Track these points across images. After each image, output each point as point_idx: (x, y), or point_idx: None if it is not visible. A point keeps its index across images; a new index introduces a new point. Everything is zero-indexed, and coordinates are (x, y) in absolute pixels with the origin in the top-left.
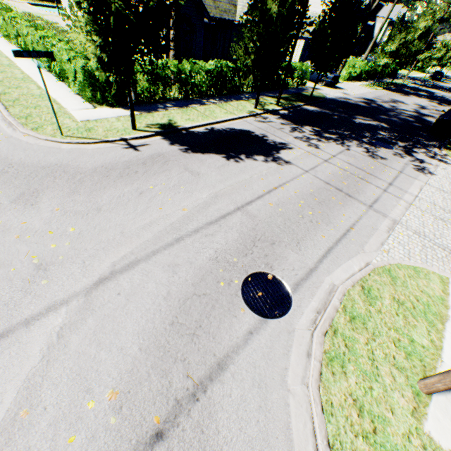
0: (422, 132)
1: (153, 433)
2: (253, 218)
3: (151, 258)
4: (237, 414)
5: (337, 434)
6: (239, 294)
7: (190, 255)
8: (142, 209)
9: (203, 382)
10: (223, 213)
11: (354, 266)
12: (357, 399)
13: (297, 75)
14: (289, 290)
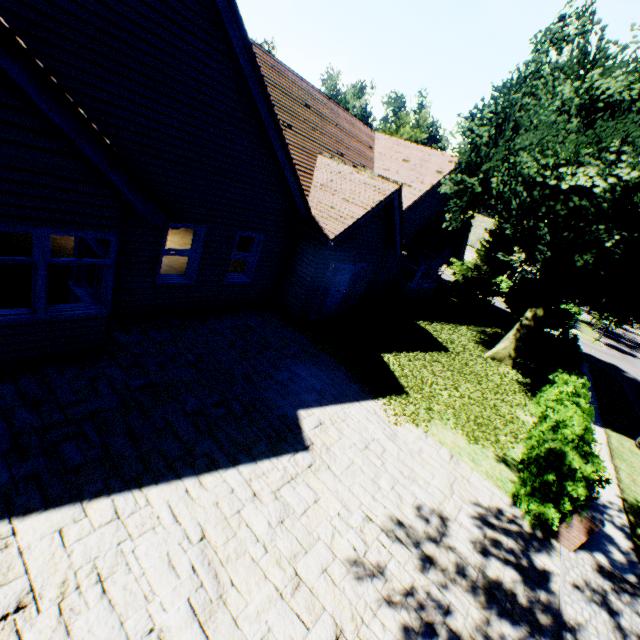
0: None
1: None
2: None
3: None
4: None
5: None
6: None
7: None
8: None
9: None
10: None
11: None
12: None
13: None
14: None
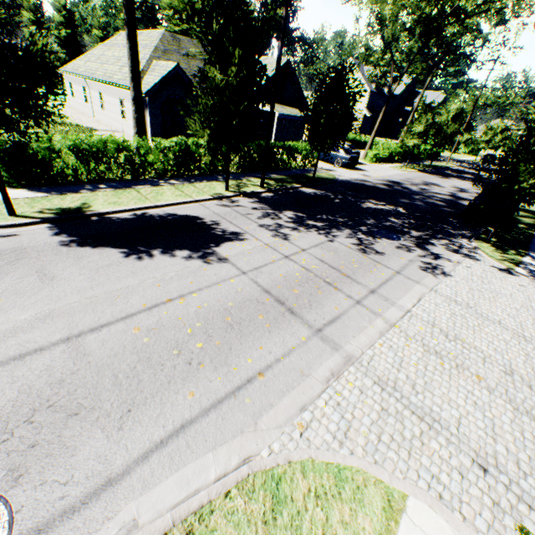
0: (452, 218)
1: None
2: (81, 356)
3: None
4: None
5: None
6: None
7: None
8: None
9: None
10: (29, 349)
11: (213, 468)
12: None
13: (301, 155)
14: None
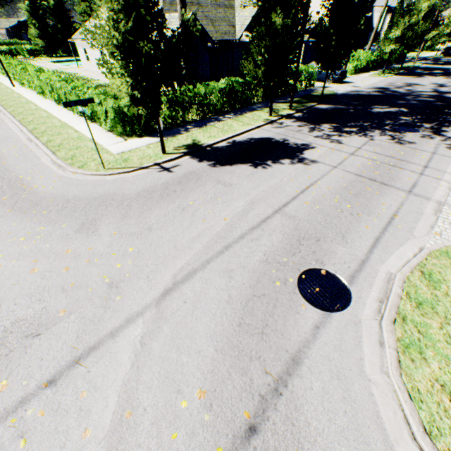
0: (447, 110)
1: (246, 427)
2: (292, 218)
3: (206, 266)
4: (323, 406)
5: (432, 420)
6: (296, 292)
7: (241, 260)
8: (188, 224)
9: (282, 377)
10: (263, 218)
11: (407, 253)
12: (445, 384)
13: (304, 77)
14: (345, 283)
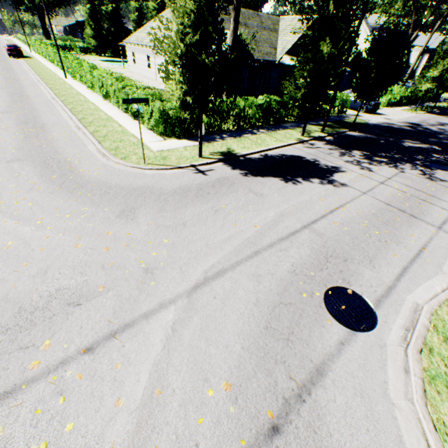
0: None
1: (269, 426)
2: (320, 235)
3: (236, 268)
4: (345, 420)
5: None
6: (322, 306)
7: (269, 267)
8: (220, 225)
9: (305, 385)
10: (292, 231)
11: (436, 287)
12: None
13: (338, 104)
14: (371, 306)
